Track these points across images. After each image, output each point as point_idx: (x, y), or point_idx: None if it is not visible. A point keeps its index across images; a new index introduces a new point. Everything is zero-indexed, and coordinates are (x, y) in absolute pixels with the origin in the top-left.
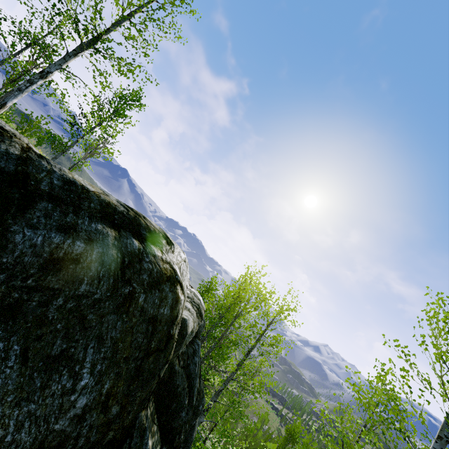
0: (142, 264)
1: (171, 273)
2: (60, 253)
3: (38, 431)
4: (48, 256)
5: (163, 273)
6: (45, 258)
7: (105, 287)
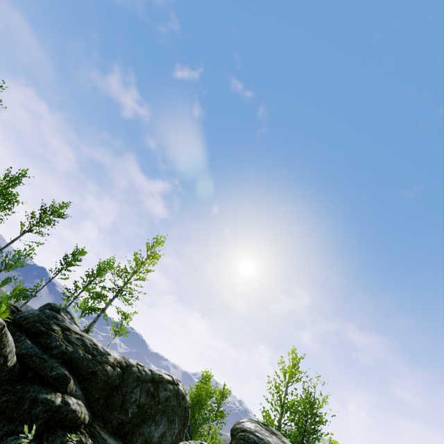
0: (179, 393)
1: (185, 393)
2: (167, 396)
3: (171, 438)
4: (166, 397)
5: (184, 394)
6: (165, 398)
7: (176, 402)
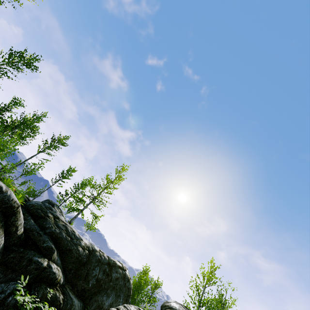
0: (126, 276)
1: (130, 277)
2: (117, 277)
3: None
4: (116, 278)
5: (129, 278)
6: (116, 278)
7: (122, 282)
